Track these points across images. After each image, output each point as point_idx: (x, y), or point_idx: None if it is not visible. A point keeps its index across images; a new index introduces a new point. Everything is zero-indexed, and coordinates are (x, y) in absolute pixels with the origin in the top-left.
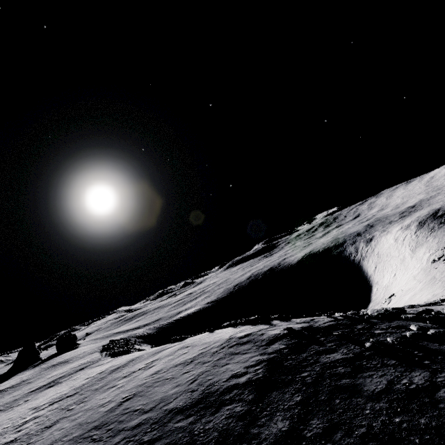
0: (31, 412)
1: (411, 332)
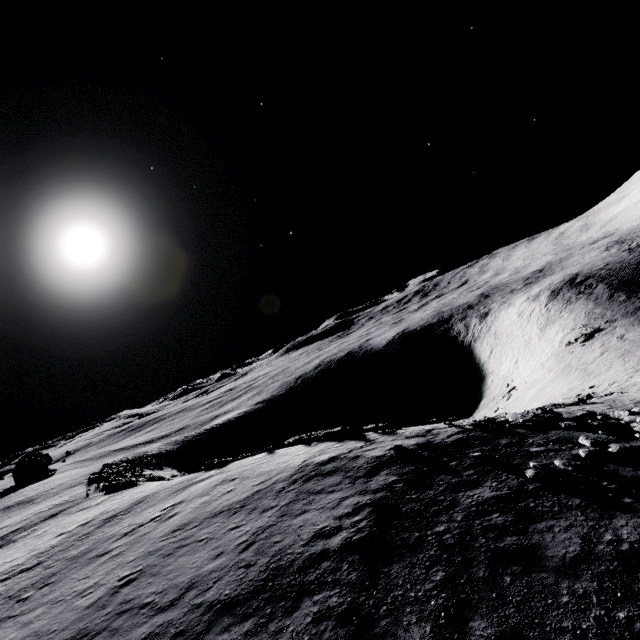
0: None
1: (587, 450)
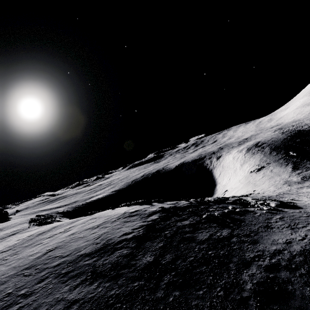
0: None
1: (228, 210)
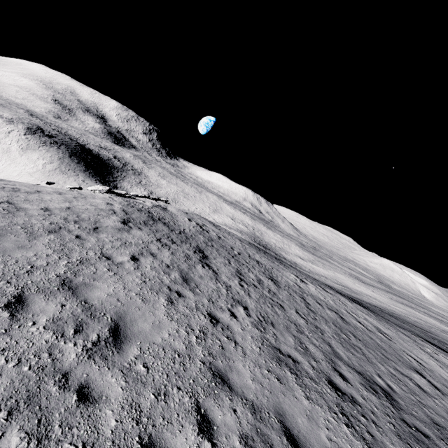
0: (212, 285)
1: None
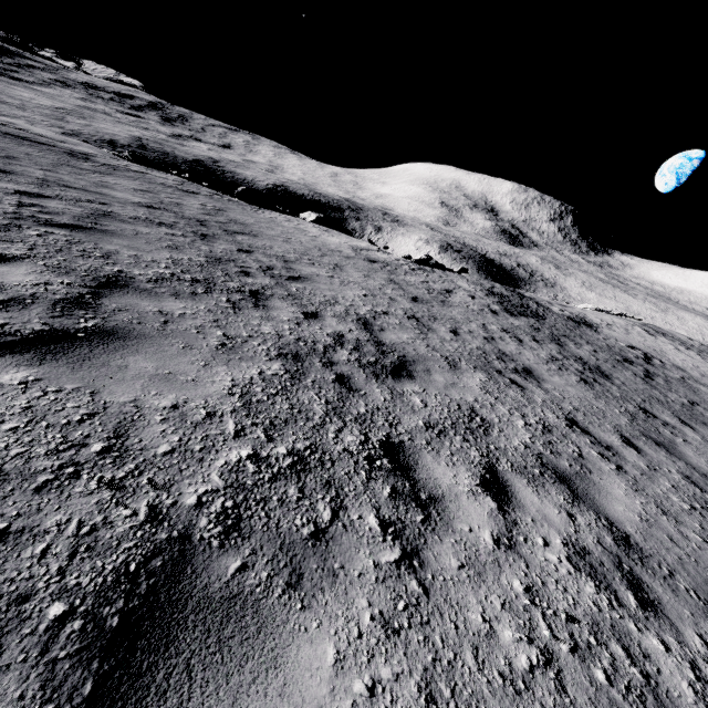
0: None
1: None
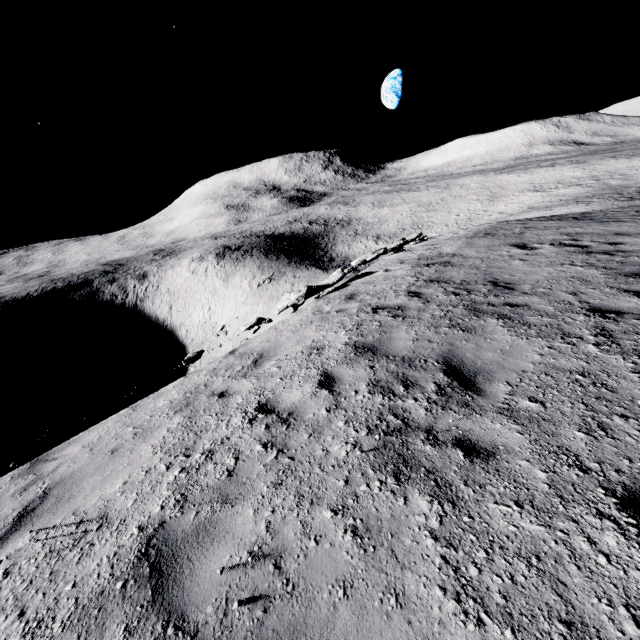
0: None
1: None
